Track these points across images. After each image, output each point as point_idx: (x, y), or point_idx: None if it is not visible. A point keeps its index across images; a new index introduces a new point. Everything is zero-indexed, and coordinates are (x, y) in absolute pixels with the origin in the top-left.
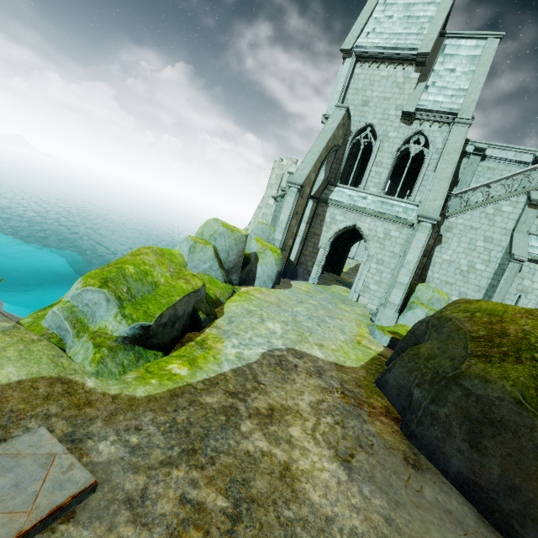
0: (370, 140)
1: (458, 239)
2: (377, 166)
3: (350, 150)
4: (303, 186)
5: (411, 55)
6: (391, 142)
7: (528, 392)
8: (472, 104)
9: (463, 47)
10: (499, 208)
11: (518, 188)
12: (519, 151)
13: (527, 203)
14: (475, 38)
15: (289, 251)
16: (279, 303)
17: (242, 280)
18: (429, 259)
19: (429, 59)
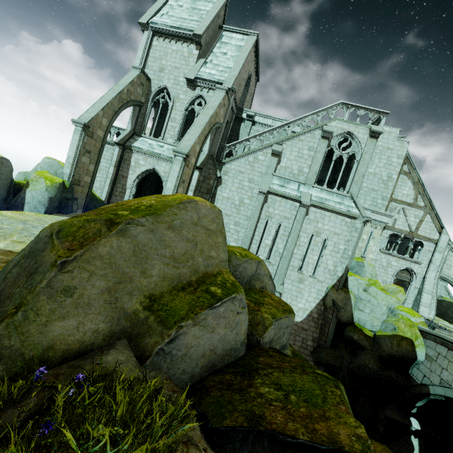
0: (166, 100)
1: (232, 181)
2: (172, 121)
3: (162, 111)
4: (87, 125)
5: (191, 36)
6: (181, 103)
7: (69, 229)
8: (233, 78)
9: (234, 39)
10: (257, 157)
11: (267, 143)
12: (274, 119)
13: (271, 153)
14: (242, 33)
15: (89, 188)
16: (31, 220)
17: (10, 205)
18: (214, 197)
19: (209, 43)
